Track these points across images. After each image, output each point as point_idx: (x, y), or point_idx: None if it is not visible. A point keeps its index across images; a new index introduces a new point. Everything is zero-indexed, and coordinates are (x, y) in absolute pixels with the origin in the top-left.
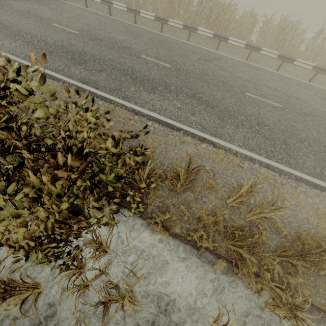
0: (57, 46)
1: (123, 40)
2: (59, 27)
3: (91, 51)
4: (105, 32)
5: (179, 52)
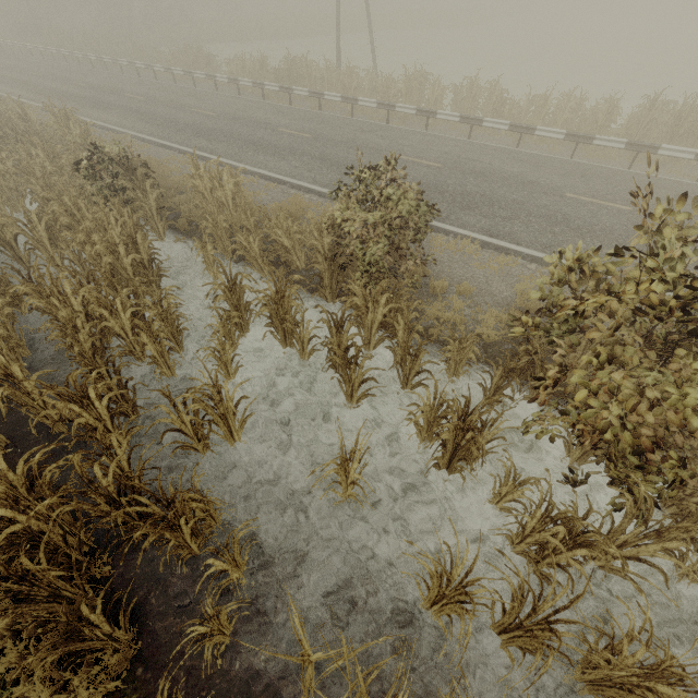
0: (422, 185)
1: (517, 173)
2: (409, 160)
3: (477, 190)
4: (482, 163)
5: (630, 187)
